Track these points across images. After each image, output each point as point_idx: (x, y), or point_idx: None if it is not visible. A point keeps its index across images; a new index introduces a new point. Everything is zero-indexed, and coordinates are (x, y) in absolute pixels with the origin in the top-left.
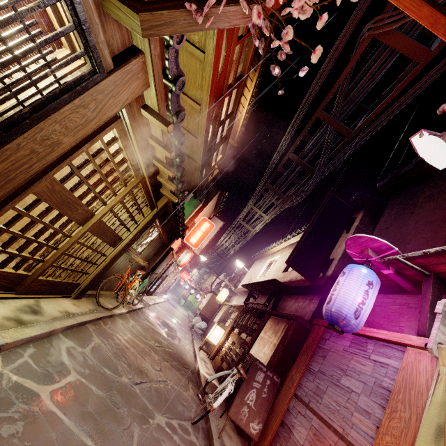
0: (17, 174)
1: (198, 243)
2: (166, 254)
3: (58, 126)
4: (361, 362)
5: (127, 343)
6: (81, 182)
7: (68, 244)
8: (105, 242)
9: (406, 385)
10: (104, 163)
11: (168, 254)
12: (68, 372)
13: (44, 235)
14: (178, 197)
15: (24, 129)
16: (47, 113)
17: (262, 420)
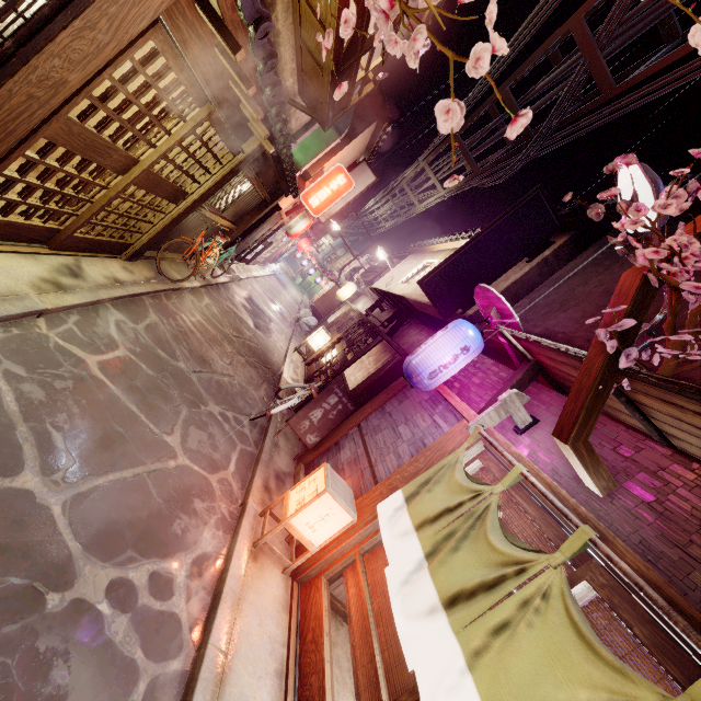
0: (18, 125)
1: (322, 208)
2: (269, 214)
3: (58, 60)
4: (424, 417)
5: (194, 327)
6: (110, 118)
7: (106, 198)
8: (161, 198)
9: (438, 447)
10: (143, 90)
11: (272, 215)
12: (117, 347)
13: (78, 157)
14: (278, 142)
15: (12, 70)
16: (37, 45)
17: (321, 435)
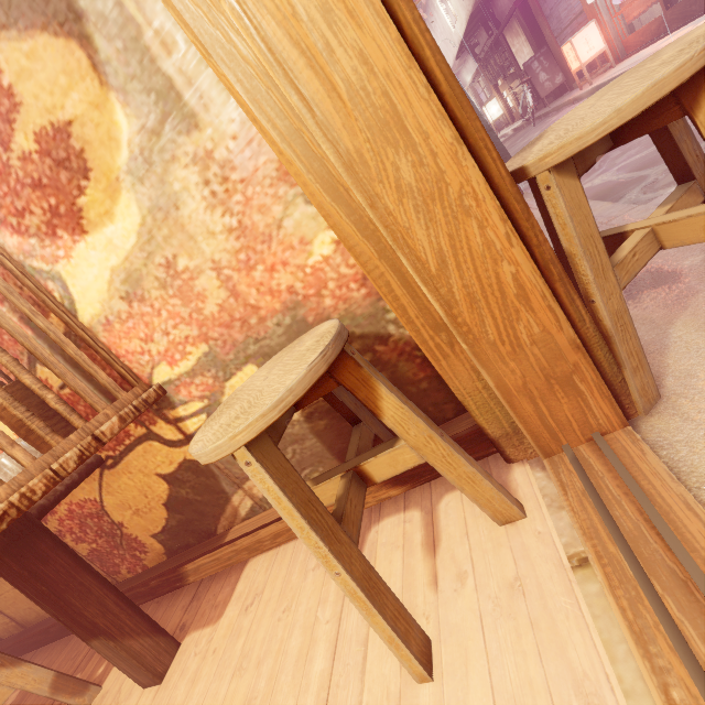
0: None
1: None
2: None
3: None
4: None
5: None
6: None
7: None
8: None
9: None
10: None
11: None
12: None
13: None
14: None
15: None
16: None
17: (558, 72)
